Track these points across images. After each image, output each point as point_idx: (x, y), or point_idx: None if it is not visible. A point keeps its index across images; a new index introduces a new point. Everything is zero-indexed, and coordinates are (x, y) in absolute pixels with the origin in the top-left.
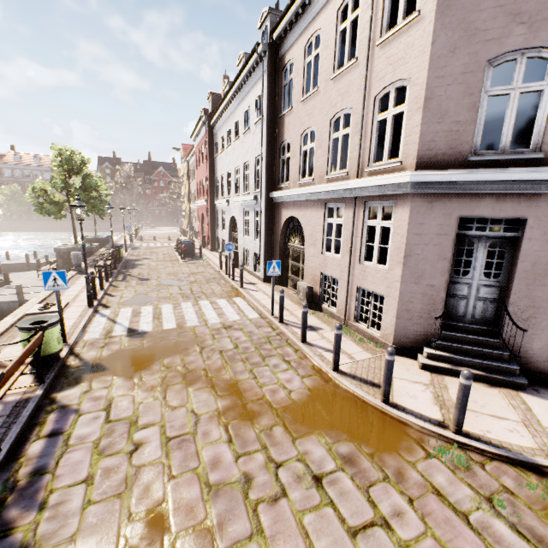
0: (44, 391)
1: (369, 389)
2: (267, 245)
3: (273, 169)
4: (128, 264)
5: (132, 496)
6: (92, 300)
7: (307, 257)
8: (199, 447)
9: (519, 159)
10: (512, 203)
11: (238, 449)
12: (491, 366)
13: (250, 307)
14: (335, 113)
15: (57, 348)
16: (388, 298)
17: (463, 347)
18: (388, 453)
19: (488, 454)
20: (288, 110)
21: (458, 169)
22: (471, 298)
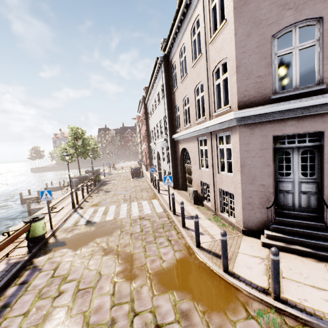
0: (29, 257)
1: (217, 261)
2: (173, 166)
3: (172, 122)
4: (103, 183)
5: (43, 326)
6: (74, 205)
7: (193, 171)
8: (93, 297)
9: (308, 92)
10: (309, 122)
11: (115, 300)
12: (317, 245)
13: (159, 205)
14: (196, 85)
15: (42, 232)
16: (236, 195)
17: (294, 229)
18: (217, 312)
19: (301, 320)
20: (176, 88)
21: (264, 105)
22: (295, 192)
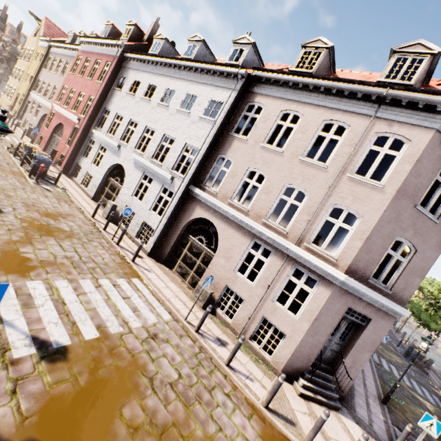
0: None
1: (292, 429)
2: (167, 225)
3: (202, 167)
4: None
5: None
6: None
7: (215, 264)
8: None
9: (383, 290)
10: (371, 309)
11: None
12: (328, 395)
13: (156, 300)
14: (292, 183)
15: None
16: (290, 338)
17: (319, 380)
18: None
19: None
20: (243, 139)
21: (365, 286)
22: (328, 348)
